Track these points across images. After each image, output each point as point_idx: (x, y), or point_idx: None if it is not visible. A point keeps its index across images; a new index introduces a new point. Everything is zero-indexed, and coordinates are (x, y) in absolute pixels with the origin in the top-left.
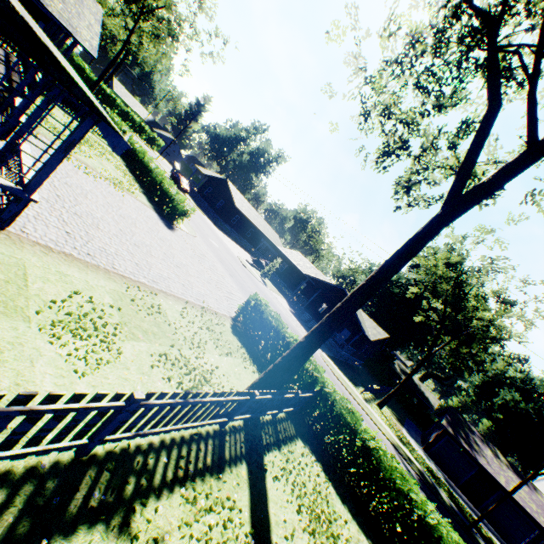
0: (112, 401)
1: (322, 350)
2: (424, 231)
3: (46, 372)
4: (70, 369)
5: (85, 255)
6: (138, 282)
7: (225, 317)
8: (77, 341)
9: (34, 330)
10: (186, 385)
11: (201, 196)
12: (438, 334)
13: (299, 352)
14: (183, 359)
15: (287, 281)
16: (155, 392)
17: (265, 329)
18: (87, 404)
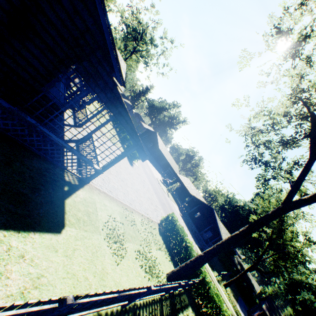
0: (144, 288)
1: (195, 243)
2: (272, 214)
3: (108, 262)
4: (114, 260)
5: (109, 191)
6: (126, 205)
7: (156, 223)
8: (114, 244)
9: (102, 239)
10: (147, 269)
11: (141, 139)
12: (266, 249)
13: (200, 260)
14: (145, 253)
15: (179, 195)
16: (155, 285)
17: (176, 235)
18: (139, 290)
